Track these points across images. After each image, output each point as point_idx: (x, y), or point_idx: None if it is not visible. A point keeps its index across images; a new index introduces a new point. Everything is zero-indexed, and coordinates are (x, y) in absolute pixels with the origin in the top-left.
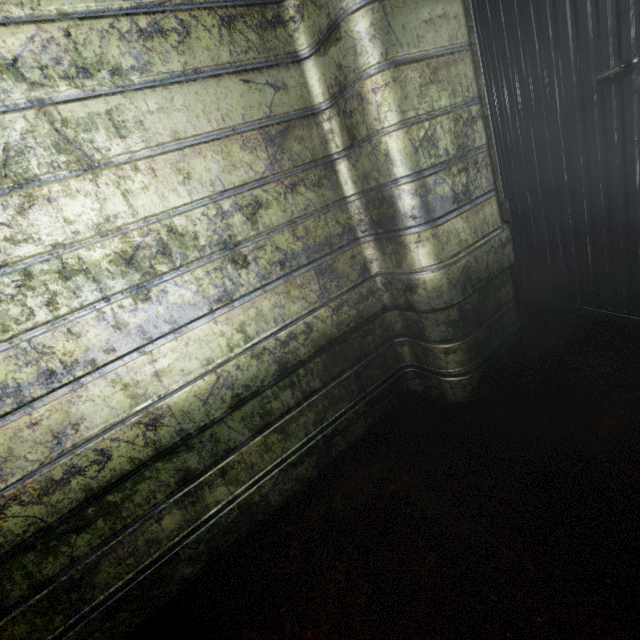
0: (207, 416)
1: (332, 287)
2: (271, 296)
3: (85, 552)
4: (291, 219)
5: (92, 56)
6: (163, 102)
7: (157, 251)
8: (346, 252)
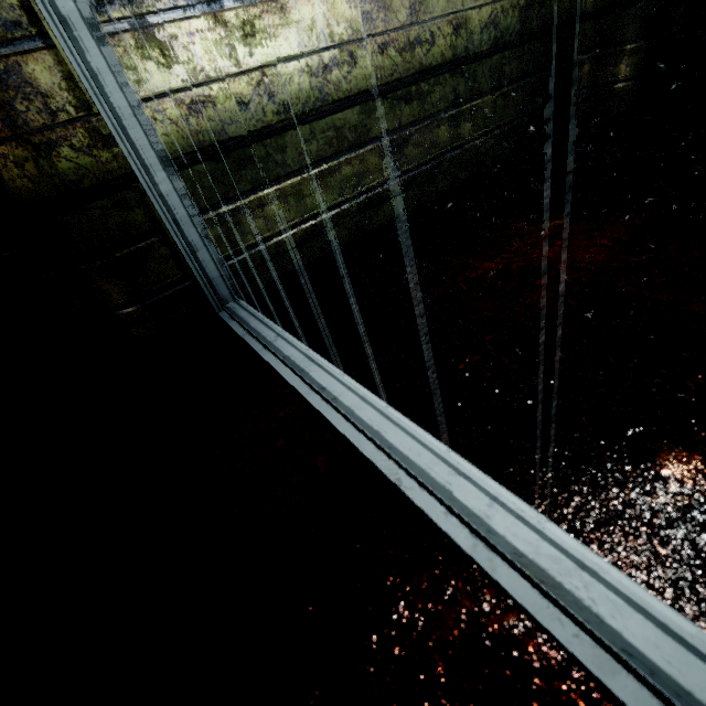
0: (480, 46)
1: None
2: None
3: (405, 124)
4: None
5: None
6: None
7: None
8: None
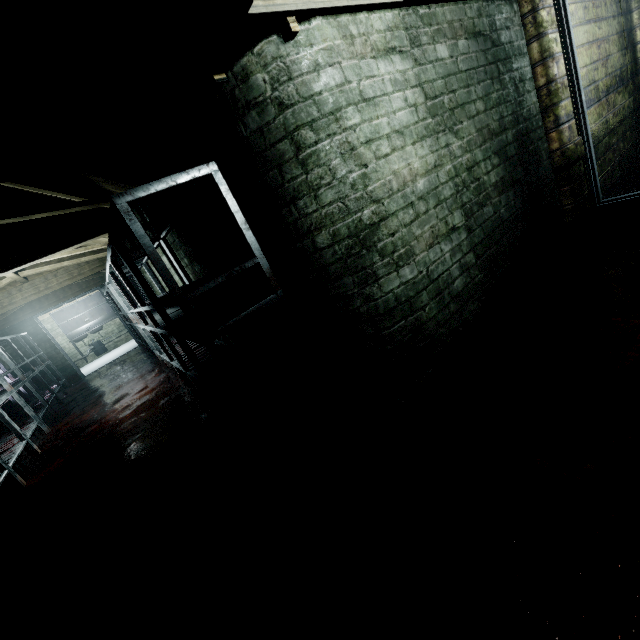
0: (627, 114)
1: (635, 89)
2: (629, 85)
3: (615, 142)
4: (630, 62)
5: (614, 7)
6: (619, 21)
7: (619, 61)
8: (636, 78)
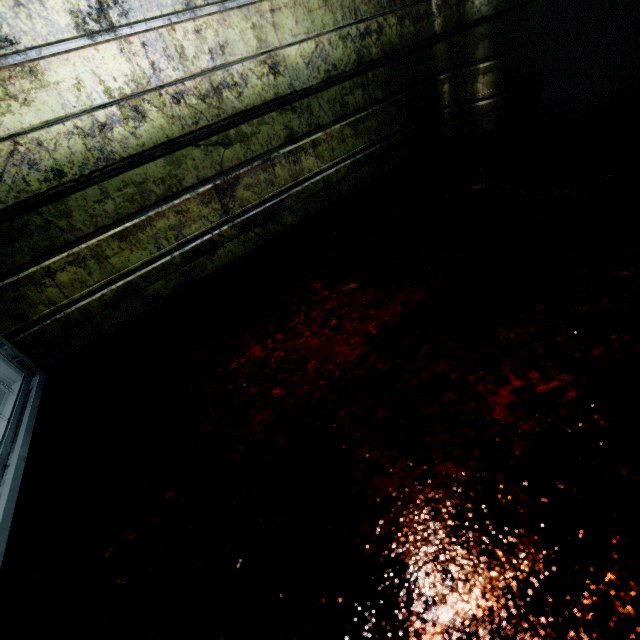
0: (308, 81)
1: None
2: None
3: (229, 168)
4: None
5: None
6: None
7: None
8: None
